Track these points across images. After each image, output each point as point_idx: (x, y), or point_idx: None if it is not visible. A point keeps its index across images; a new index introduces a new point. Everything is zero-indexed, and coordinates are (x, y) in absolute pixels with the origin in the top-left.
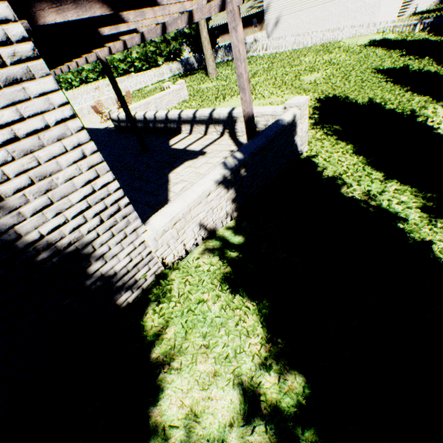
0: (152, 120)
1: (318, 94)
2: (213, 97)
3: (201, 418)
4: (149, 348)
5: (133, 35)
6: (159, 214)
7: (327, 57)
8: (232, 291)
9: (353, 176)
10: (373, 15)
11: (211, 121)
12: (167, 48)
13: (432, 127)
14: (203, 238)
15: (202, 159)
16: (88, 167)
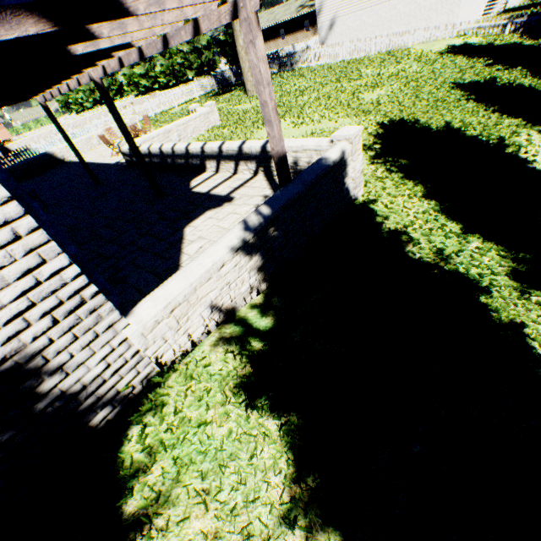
0: (170, 154)
1: (380, 117)
2: (250, 122)
3: None
4: (123, 499)
5: (131, 50)
6: (149, 300)
7: (394, 68)
8: (247, 407)
9: (422, 228)
10: (452, 14)
11: (241, 156)
12: (198, 60)
13: (525, 160)
14: (217, 323)
15: (228, 207)
16: (26, 251)
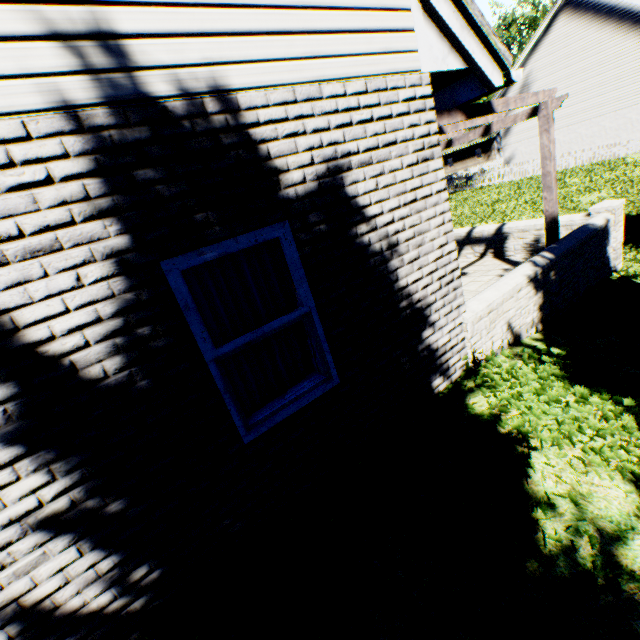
0: None
1: None
2: None
3: (590, 499)
4: (495, 421)
5: None
6: (473, 300)
7: (609, 174)
8: (584, 384)
9: None
10: None
11: (467, 241)
12: None
13: None
14: (507, 343)
15: (464, 279)
16: (443, 233)
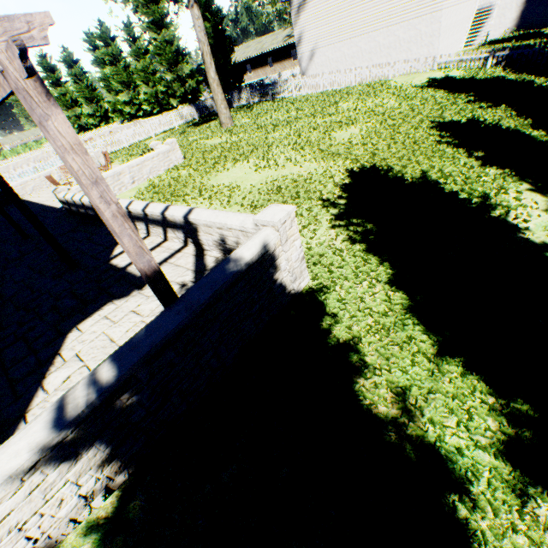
0: None
1: (350, 162)
2: (213, 162)
3: None
4: None
5: None
6: None
7: (372, 102)
8: None
9: (382, 341)
10: (432, 46)
11: (167, 223)
12: (181, 88)
13: (516, 227)
14: None
15: (134, 299)
16: None
